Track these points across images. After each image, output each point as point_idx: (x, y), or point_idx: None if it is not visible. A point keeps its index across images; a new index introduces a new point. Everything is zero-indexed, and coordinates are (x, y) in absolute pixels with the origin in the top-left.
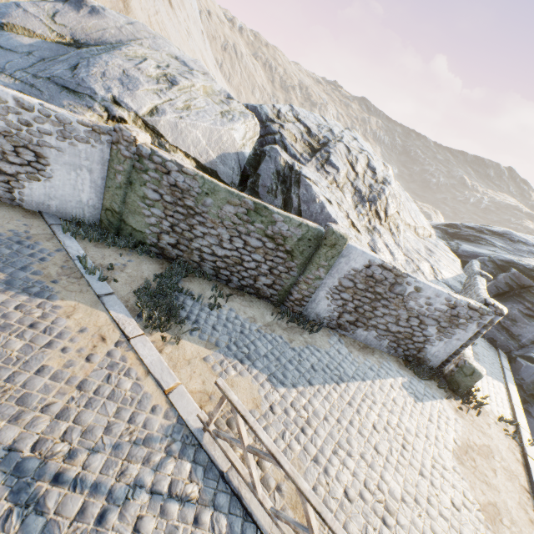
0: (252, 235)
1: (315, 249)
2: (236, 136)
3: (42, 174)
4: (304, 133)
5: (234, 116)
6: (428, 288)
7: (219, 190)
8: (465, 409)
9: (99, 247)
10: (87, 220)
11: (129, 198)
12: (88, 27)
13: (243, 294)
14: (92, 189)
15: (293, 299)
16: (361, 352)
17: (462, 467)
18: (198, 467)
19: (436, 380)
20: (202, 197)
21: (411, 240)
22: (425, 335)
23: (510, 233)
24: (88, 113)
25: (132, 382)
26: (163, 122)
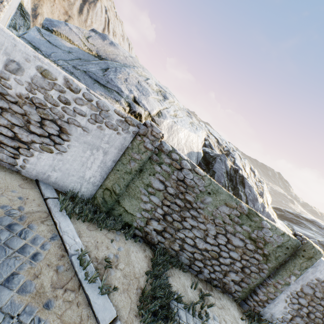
0: (236, 235)
1: (290, 256)
2: (199, 140)
3: (56, 147)
4: (216, 142)
5: (197, 126)
6: None
7: (221, 192)
8: None
9: (91, 229)
10: (80, 194)
11: (133, 183)
12: (108, 51)
13: (211, 288)
14: (99, 168)
15: (257, 300)
16: None
17: None
18: None
19: None
20: (203, 195)
21: (280, 225)
22: None
23: (317, 221)
24: (116, 105)
25: None
26: (164, 123)
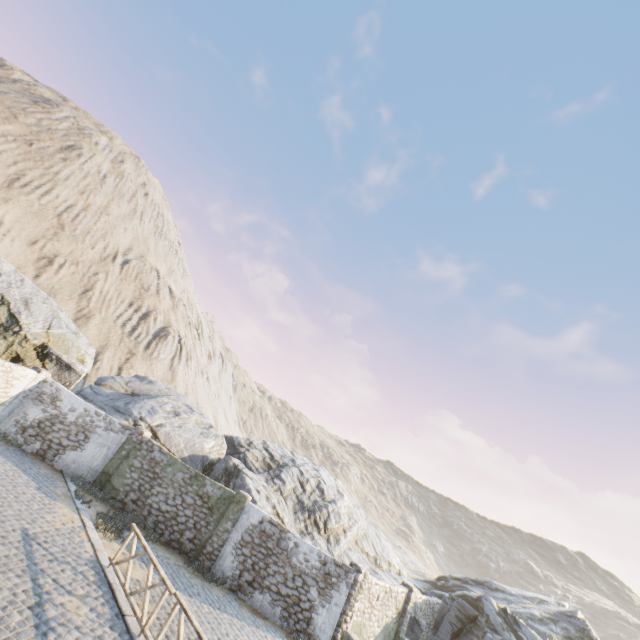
0: (189, 494)
1: (228, 505)
2: (206, 445)
3: (81, 447)
4: (268, 458)
5: (209, 435)
6: (304, 543)
7: (178, 463)
8: None
9: (86, 493)
10: (86, 480)
11: (122, 466)
12: (144, 388)
13: (169, 547)
14: (103, 459)
15: (206, 552)
16: (252, 612)
17: None
18: (98, 575)
19: None
20: (167, 466)
21: (355, 557)
22: (310, 599)
23: (489, 580)
24: (124, 421)
25: (80, 539)
26: (162, 430)
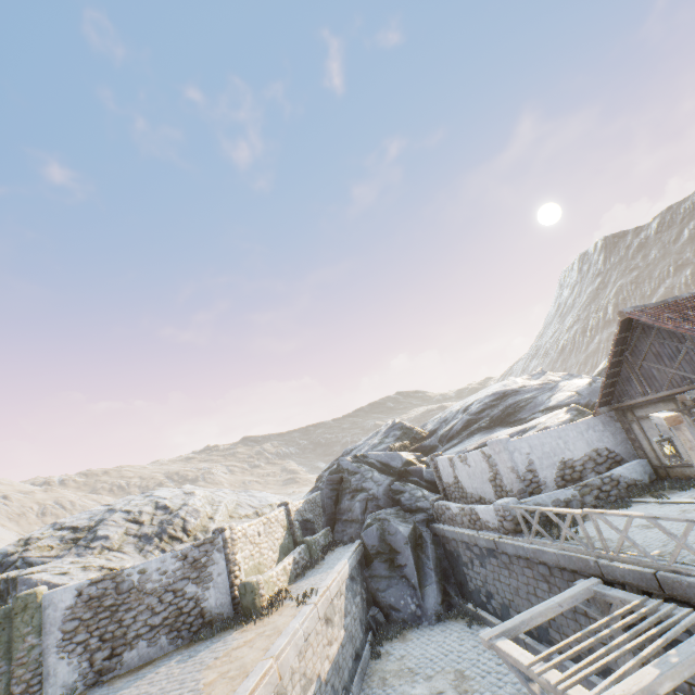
0: None
1: (12, 625)
2: None
3: None
4: (70, 534)
5: None
6: (150, 563)
7: None
8: (259, 621)
9: None
10: None
11: None
12: None
13: None
14: None
15: None
16: (132, 674)
17: (207, 671)
18: None
19: (237, 623)
20: None
21: None
22: (192, 597)
23: (345, 450)
24: None
25: None
26: None
